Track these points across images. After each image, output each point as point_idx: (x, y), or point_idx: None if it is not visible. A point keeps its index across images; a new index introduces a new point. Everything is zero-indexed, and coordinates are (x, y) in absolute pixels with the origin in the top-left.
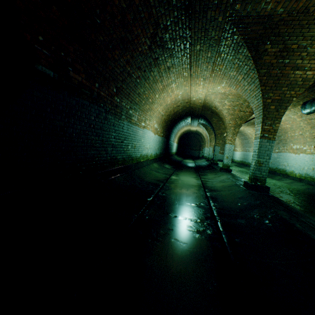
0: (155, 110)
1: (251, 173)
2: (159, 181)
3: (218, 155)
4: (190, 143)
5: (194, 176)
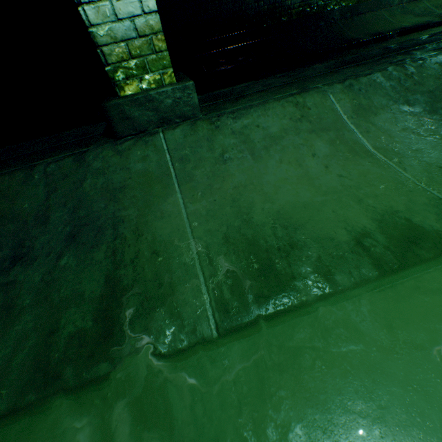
0: None
1: None
2: (374, 35)
3: None
4: None
5: None
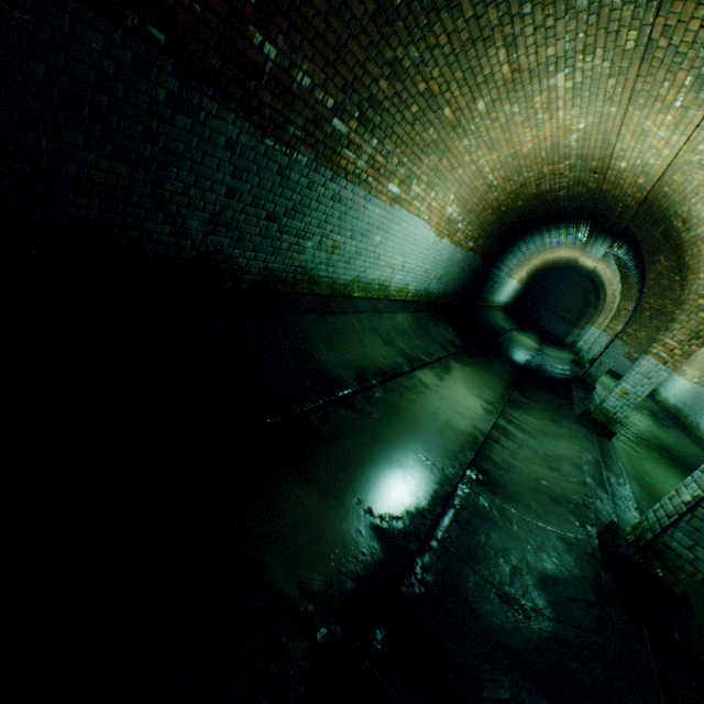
0: (463, 156)
1: (656, 519)
2: (358, 374)
3: (619, 361)
4: (560, 297)
5: (491, 396)
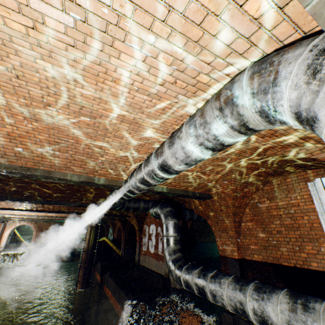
0: None
1: None
2: None
3: None
4: None
5: None
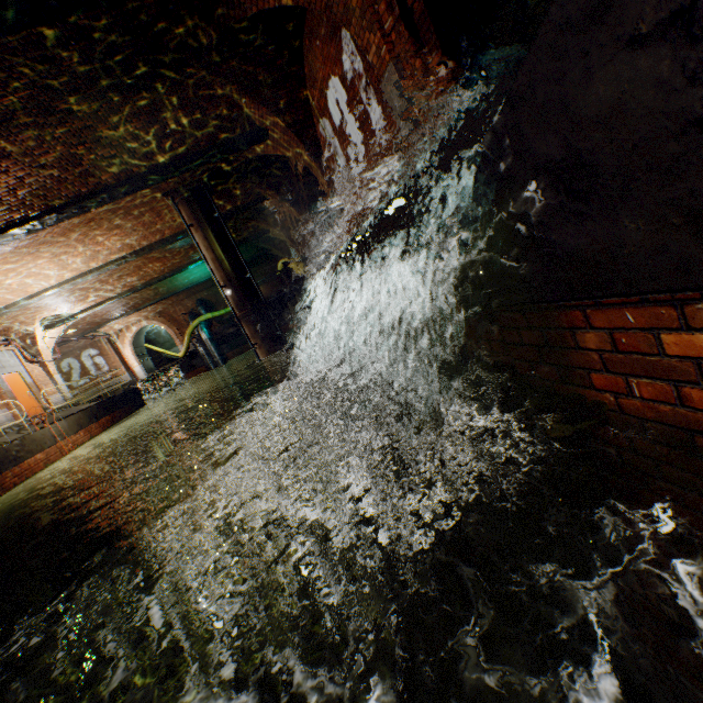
0: None
1: None
2: None
3: None
4: None
5: None
